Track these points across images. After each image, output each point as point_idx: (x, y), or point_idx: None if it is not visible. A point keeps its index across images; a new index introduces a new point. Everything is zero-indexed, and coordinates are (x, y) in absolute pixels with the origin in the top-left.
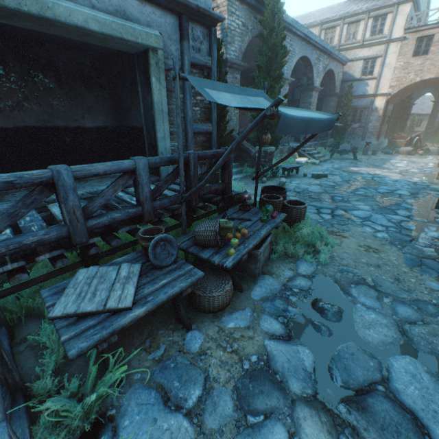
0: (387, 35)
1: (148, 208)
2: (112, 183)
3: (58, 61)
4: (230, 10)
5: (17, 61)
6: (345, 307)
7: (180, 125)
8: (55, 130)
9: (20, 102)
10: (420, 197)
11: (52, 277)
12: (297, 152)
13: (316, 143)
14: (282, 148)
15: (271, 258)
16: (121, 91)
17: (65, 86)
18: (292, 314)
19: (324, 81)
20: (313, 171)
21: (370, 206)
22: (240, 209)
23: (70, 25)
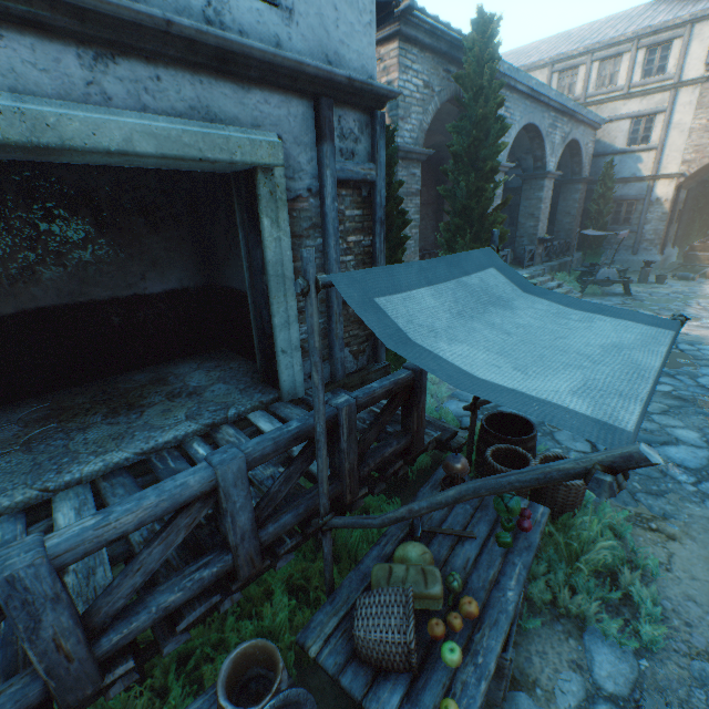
0: (673, 75)
1: (247, 551)
2: (160, 530)
3: (98, 187)
4: (402, 64)
5: (22, 197)
6: None
7: (318, 385)
8: (92, 307)
9: (27, 267)
10: None
11: None
12: None
13: (552, 264)
14: None
15: (524, 623)
16: (210, 226)
17: (111, 228)
18: None
19: (562, 159)
20: None
21: (697, 429)
22: (444, 488)
23: (95, 152)
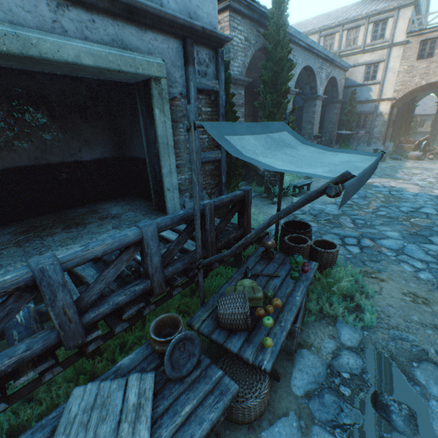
0: (388, 39)
1: (158, 279)
2: (113, 261)
3: (51, 93)
4: (232, 25)
5: (4, 97)
6: (417, 407)
7: (195, 182)
8: (49, 167)
9: (9, 141)
10: None
11: (40, 384)
12: None
13: None
14: None
15: (305, 320)
16: (120, 120)
17: (59, 119)
18: (351, 422)
19: (326, 89)
20: None
21: (398, 231)
22: (262, 257)
23: (59, 62)
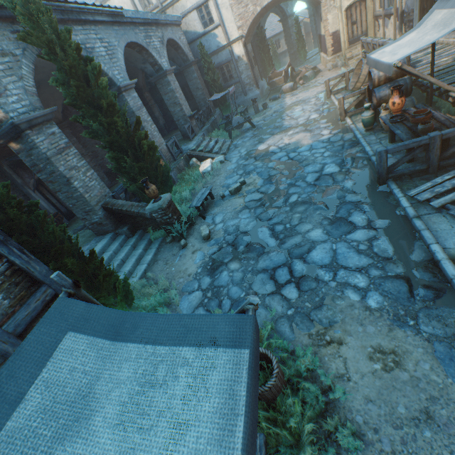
0: None
1: None
2: None
3: None
4: None
5: None
6: None
7: None
8: None
9: None
10: (352, 169)
11: None
12: (195, 157)
13: (207, 128)
14: (177, 165)
15: None
16: None
17: None
18: None
19: (172, 54)
20: (227, 179)
21: (320, 225)
22: None
23: None
